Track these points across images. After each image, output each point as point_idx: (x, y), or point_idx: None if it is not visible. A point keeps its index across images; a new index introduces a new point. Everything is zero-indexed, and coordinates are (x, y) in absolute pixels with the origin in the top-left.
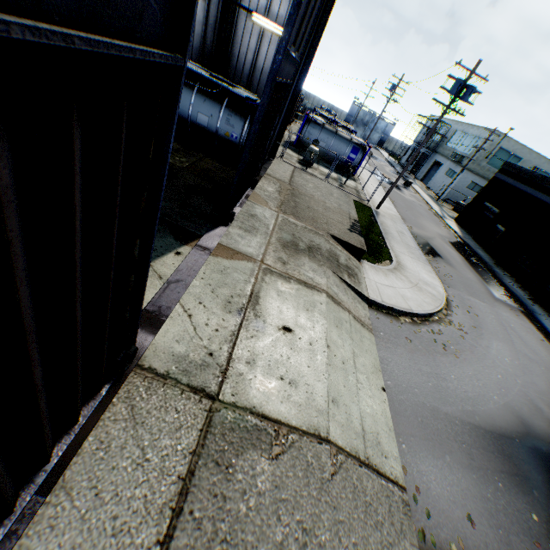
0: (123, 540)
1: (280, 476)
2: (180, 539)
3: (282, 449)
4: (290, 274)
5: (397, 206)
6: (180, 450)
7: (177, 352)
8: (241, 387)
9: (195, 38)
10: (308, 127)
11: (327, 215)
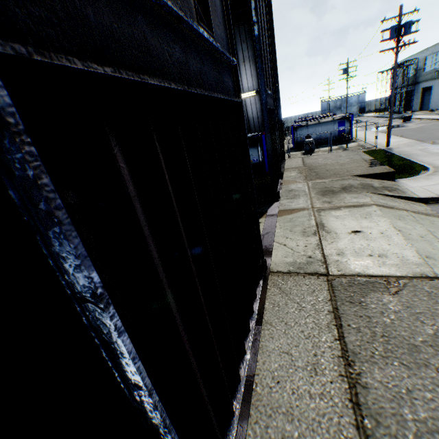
0: (313, 340)
1: (406, 302)
2: (350, 337)
3: (397, 289)
4: (338, 206)
5: (406, 137)
6: (321, 301)
7: (288, 261)
8: (342, 266)
9: None
10: (297, 132)
11: (344, 167)
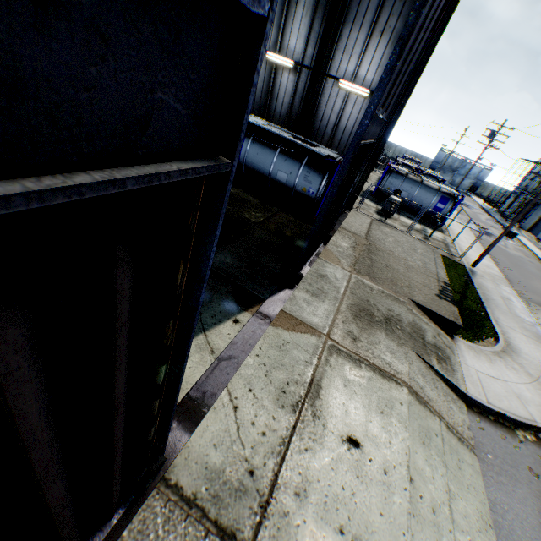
0: None
1: None
2: None
3: None
4: (362, 355)
5: (498, 263)
6: None
7: (211, 463)
8: (284, 537)
9: (283, 106)
10: (388, 177)
11: (409, 276)
